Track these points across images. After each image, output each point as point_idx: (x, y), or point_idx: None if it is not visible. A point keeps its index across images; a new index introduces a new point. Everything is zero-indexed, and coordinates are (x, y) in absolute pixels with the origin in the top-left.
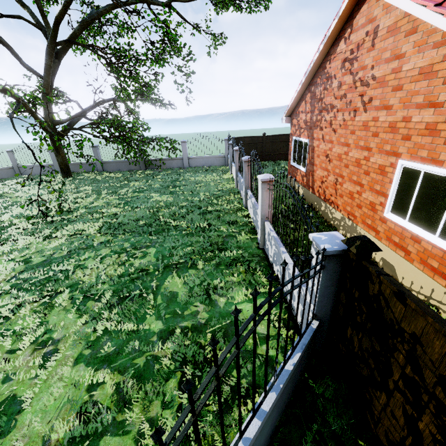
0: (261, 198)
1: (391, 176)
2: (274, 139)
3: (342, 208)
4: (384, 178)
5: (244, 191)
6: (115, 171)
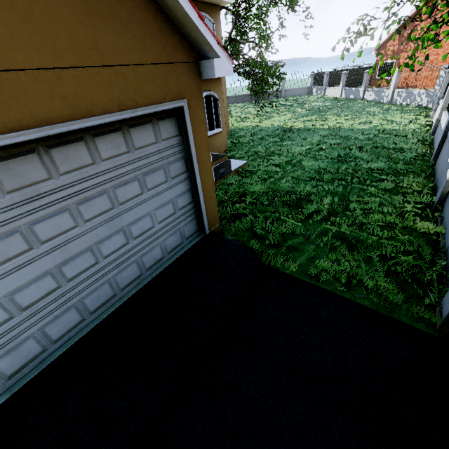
0: (395, 79)
1: (448, 62)
2: (340, 73)
3: (420, 86)
4: (445, 64)
5: (363, 90)
6: (235, 103)
